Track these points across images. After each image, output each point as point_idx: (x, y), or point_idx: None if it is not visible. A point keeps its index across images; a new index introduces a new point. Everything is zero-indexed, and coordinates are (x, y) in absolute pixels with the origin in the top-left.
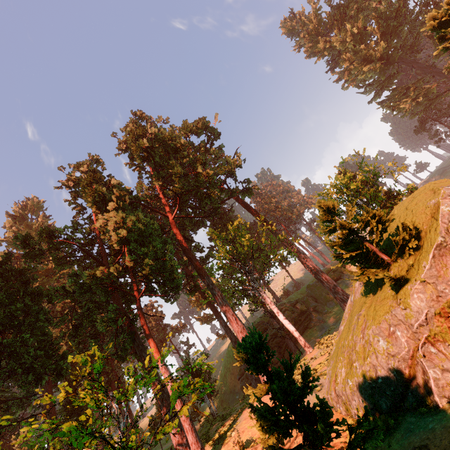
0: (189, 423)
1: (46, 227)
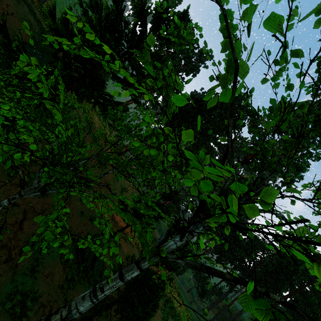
0: (215, 319)
1: (265, 247)
